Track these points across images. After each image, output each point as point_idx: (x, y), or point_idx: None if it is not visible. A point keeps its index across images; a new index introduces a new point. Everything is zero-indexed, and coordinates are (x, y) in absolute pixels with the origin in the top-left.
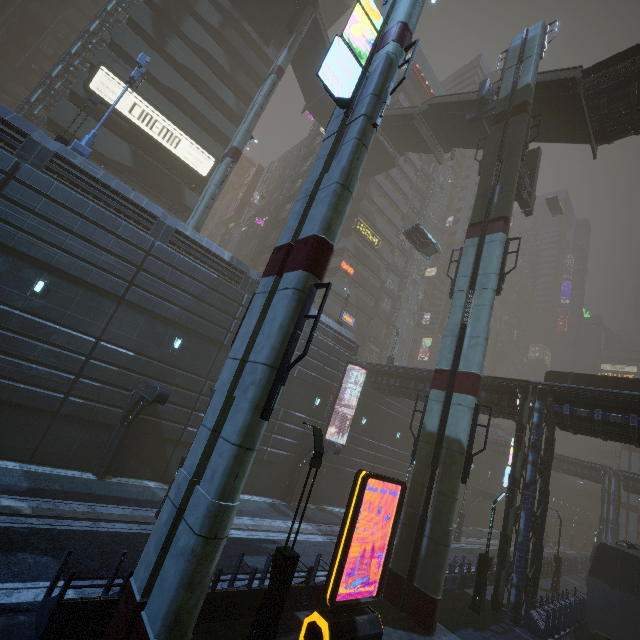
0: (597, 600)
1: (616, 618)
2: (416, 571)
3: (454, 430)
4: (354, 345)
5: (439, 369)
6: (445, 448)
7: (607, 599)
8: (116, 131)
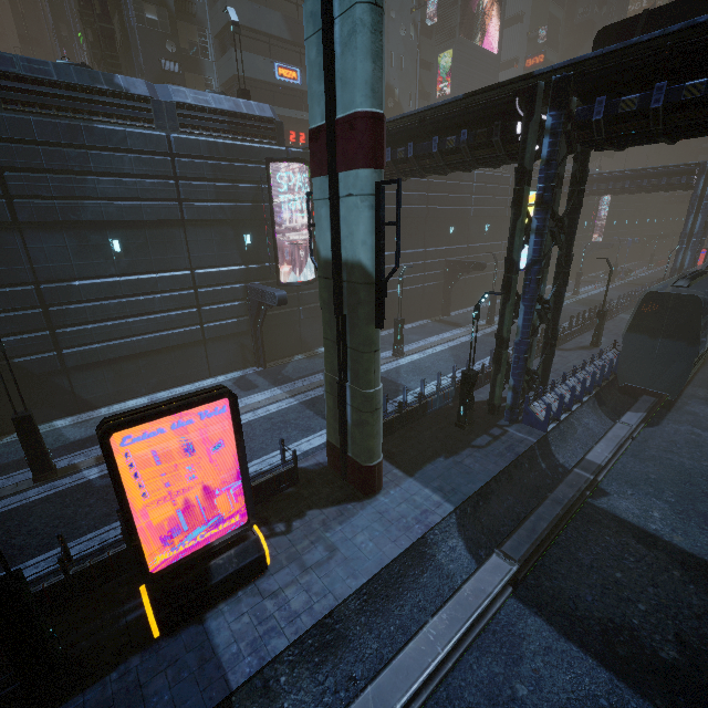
0: (632, 355)
1: (652, 368)
2: (347, 442)
3: (351, 248)
4: (273, 125)
5: (312, 130)
6: (346, 282)
7: (645, 352)
8: None
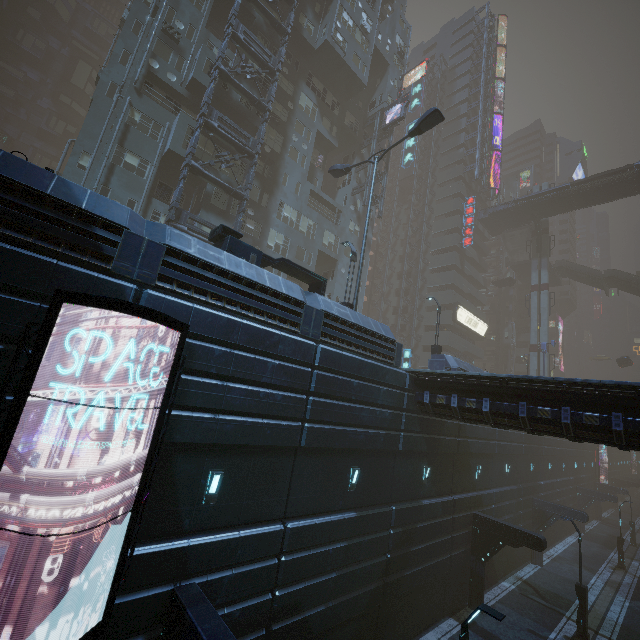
0: None
1: None
2: None
3: None
4: None
5: None
6: None
7: None
8: (452, 330)
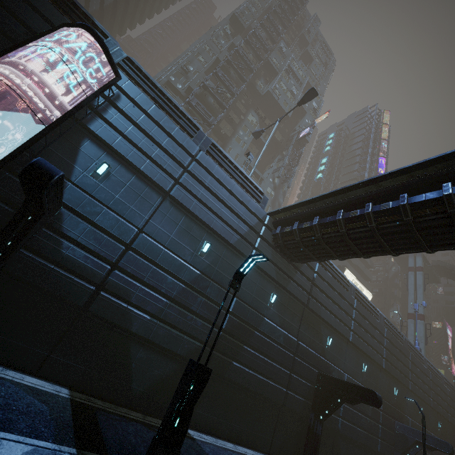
0: None
1: None
2: None
3: None
4: None
5: None
6: None
7: None
8: None
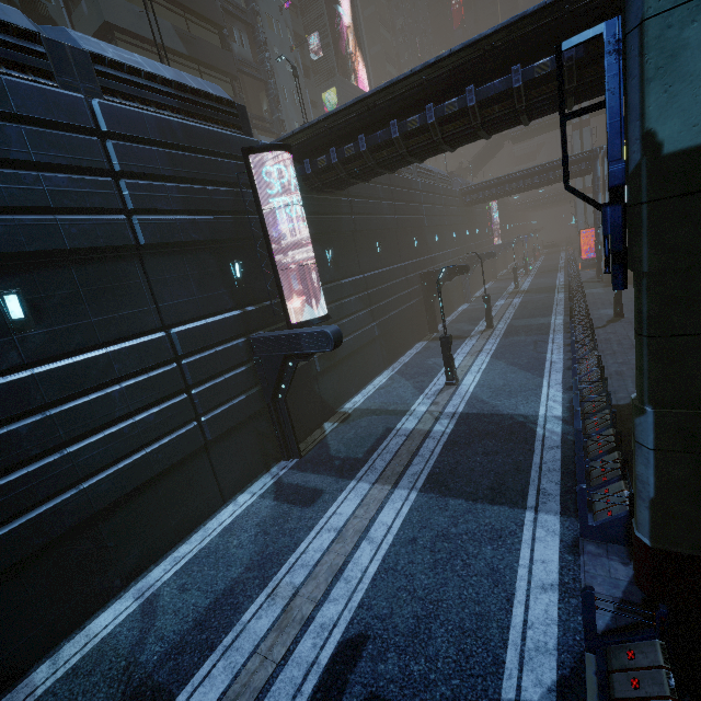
0: None
1: None
2: None
3: None
4: (233, 109)
5: None
6: None
7: None
8: None
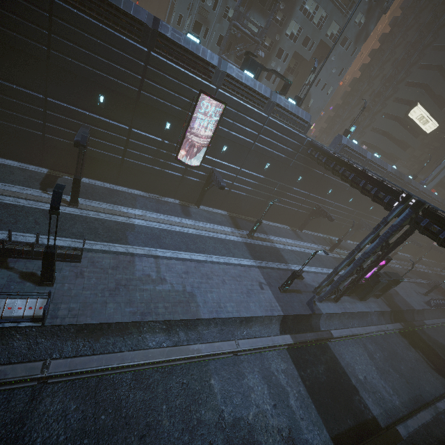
0: None
1: None
2: None
3: None
4: None
5: None
6: None
7: None
8: (402, 122)
